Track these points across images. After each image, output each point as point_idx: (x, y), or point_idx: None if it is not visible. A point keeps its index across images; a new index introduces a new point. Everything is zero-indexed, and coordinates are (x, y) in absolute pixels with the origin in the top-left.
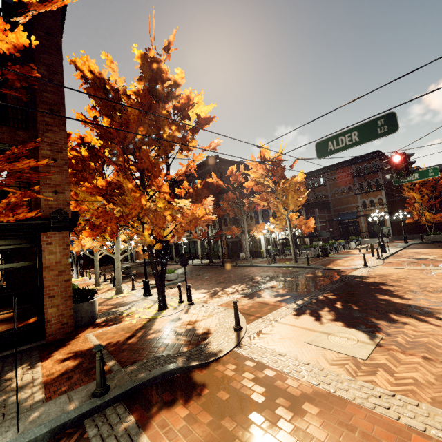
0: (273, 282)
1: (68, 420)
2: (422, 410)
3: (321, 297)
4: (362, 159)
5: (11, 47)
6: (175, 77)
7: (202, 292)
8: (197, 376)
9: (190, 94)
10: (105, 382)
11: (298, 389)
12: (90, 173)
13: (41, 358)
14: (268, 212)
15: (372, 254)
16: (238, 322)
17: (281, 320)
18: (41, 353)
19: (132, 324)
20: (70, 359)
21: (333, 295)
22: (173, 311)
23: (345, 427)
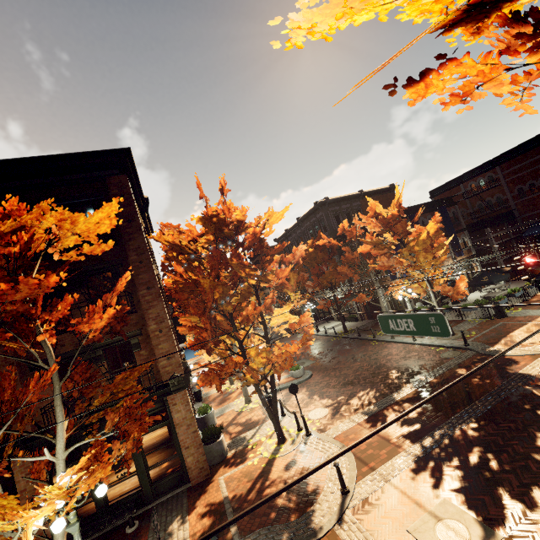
0: (409, 386)
1: None
2: None
3: (458, 432)
4: None
5: (107, 320)
6: (236, 217)
7: (325, 405)
8: None
9: (254, 230)
10: None
11: None
12: None
13: (189, 509)
14: None
15: None
16: (343, 486)
17: (394, 480)
18: (189, 500)
19: (254, 467)
20: (207, 515)
21: (475, 428)
22: (290, 446)
23: None
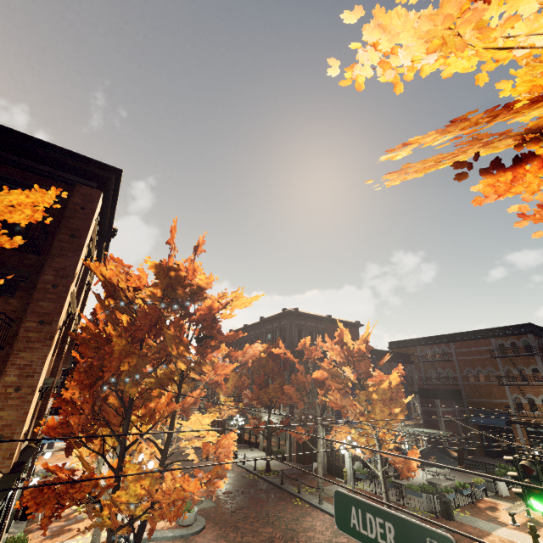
0: None
1: None
2: None
3: None
4: (505, 332)
5: None
6: (199, 282)
7: None
8: None
9: (212, 304)
10: None
11: None
12: None
13: None
14: None
15: None
16: None
17: None
18: None
19: None
20: None
21: None
22: None
23: None
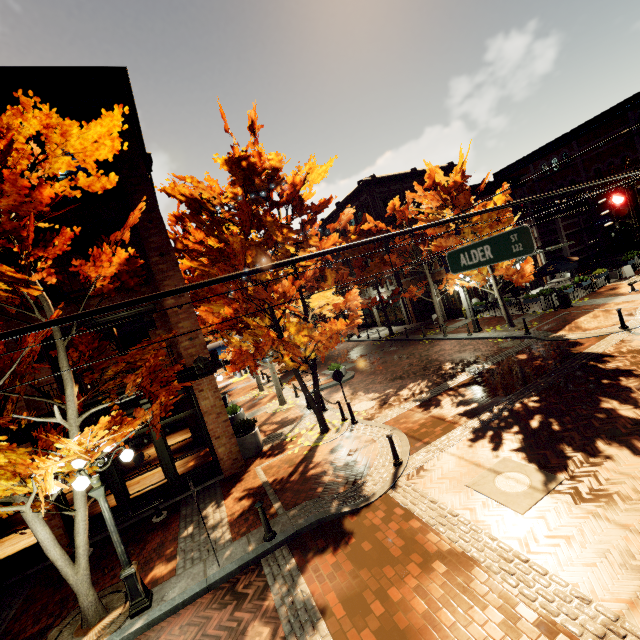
0: (465, 374)
1: (250, 560)
2: (546, 580)
3: (518, 405)
4: None
5: (118, 266)
6: (271, 163)
7: (372, 398)
8: (348, 523)
9: (294, 180)
10: (271, 529)
11: (435, 546)
12: None
13: (224, 496)
14: None
15: None
16: (396, 457)
17: (450, 449)
18: (223, 489)
19: (295, 455)
20: (245, 498)
21: (537, 401)
22: (335, 434)
23: (461, 589)
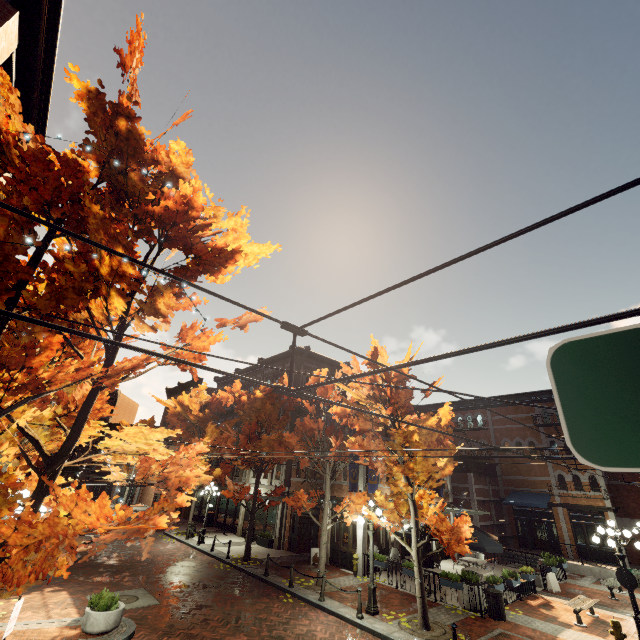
0: None
1: None
2: None
3: None
4: (550, 397)
5: None
6: (172, 159)
7: None
8: None
9: (192, 195)
10: None
11: None
12: None
13: None
14: None
15: None
16: None
17: None
18: None
19: None
20: None
21: None
22: None
23: None
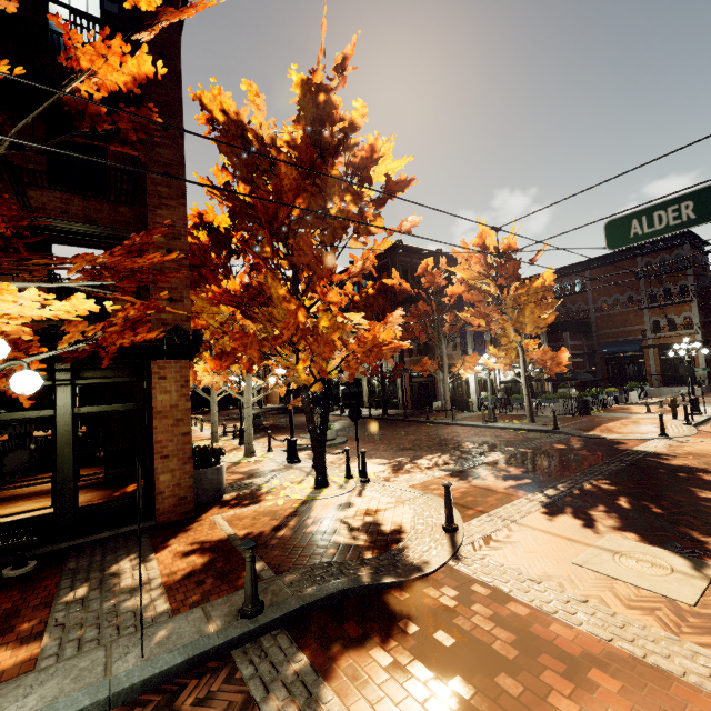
0: (497, 453)
1: (211, 649)
2: None
3: (588, 486)
4: (656, 247)
5: (130, 80)
6: (353, 114)
7: (379, 463)
8: (395, 600)
9: (375, 143)
10: (257, 596)
11: (575, 644)
12: (210, 270)
13: (154, 548)
14: (484, 336)
15: (674, 415)
16: (451, 519)
17: (522, 521)
18: (152, 539)
19: (279, 507)
20: (195, 553)
21: (609, 484)
22: (339, 490)
23: None
